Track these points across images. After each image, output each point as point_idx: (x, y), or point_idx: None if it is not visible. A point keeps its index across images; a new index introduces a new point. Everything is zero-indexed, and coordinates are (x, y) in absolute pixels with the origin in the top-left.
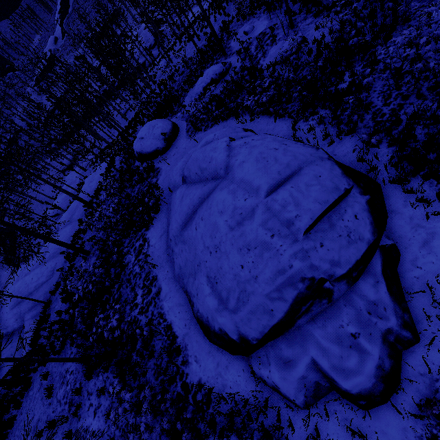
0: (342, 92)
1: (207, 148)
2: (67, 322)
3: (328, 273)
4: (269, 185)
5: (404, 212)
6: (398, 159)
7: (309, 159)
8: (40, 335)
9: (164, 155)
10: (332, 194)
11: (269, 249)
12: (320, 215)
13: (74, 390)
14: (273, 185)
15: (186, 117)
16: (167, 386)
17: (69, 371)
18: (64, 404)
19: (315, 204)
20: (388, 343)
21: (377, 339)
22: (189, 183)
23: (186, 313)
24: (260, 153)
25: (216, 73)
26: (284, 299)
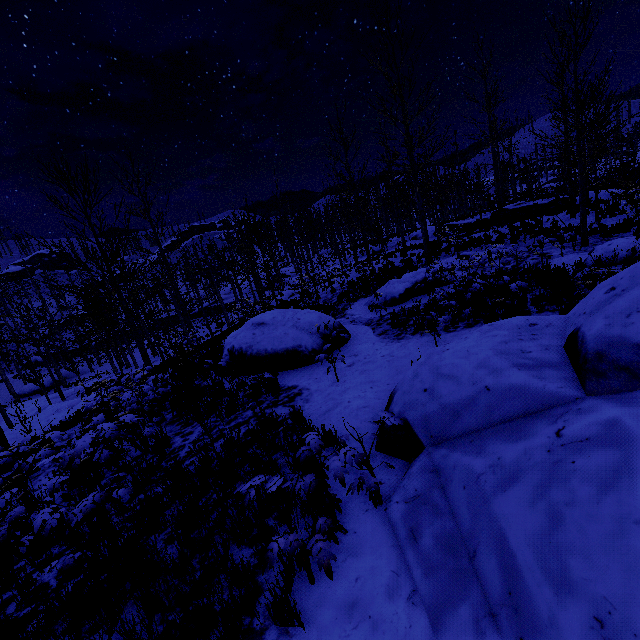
0: None
1: None
2: None
3: None
4: None
5: None
6: None
7: None
8: None
9: (311, 365)
10: None
11: None
12: None
13: None
14: None
15: (365, 321)
16: None
17: None
18: None
19: None
20: None
21: None
22: None
23: None
24: None
25: None
26: None
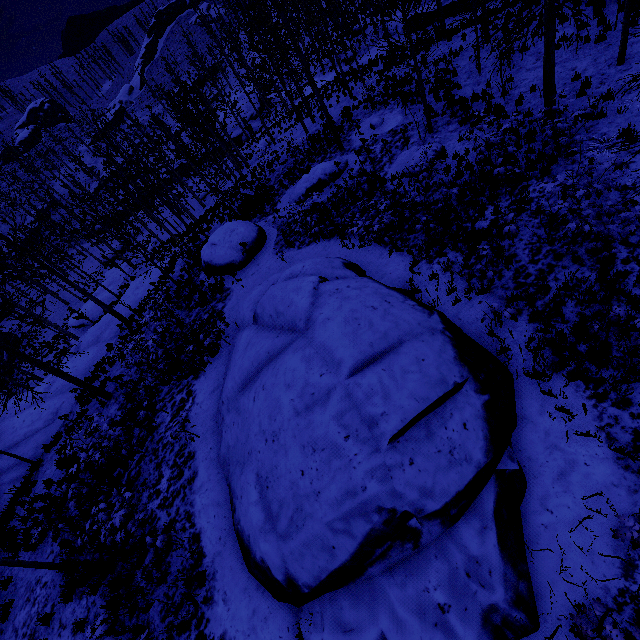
0: (479, 233)
1: (289, 285)
2: (56, 499)
3: (415, 505)
4: (354, 361)
5: (539, 421)
6: (537, 345)
7: (414, 329)
8: (14, 512)
9: (240, 271)
10: (435, 389)
11: (340, 456)
12: (415, 417)
13: (41, 617)
14: (360, 361)
15: (279, 224)
16: (176, 634)
17: (42, 582)
18: (21, 637)
19: (410, 400)
20: (492, 626)
21: (475, 618)
22: (260, 326)
23: (225, 519)
24: (352, 311)
25: (326, 173)
26: (352, 534)
